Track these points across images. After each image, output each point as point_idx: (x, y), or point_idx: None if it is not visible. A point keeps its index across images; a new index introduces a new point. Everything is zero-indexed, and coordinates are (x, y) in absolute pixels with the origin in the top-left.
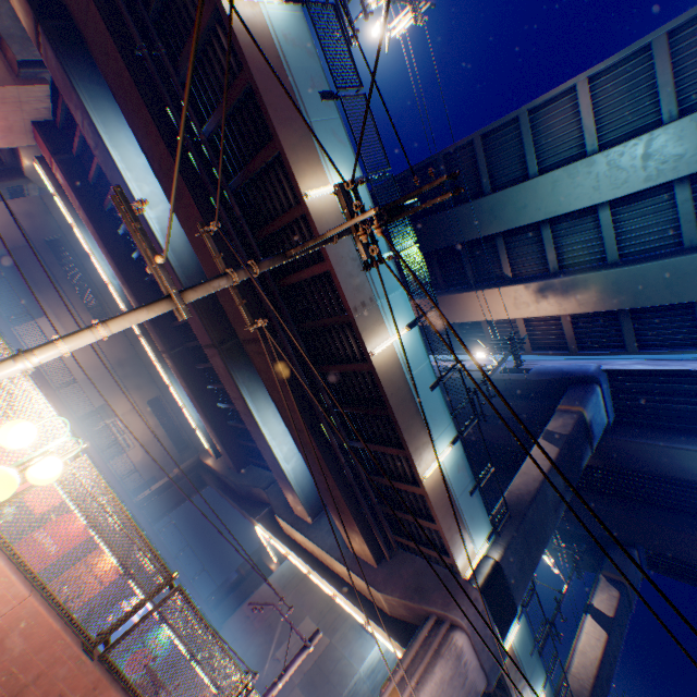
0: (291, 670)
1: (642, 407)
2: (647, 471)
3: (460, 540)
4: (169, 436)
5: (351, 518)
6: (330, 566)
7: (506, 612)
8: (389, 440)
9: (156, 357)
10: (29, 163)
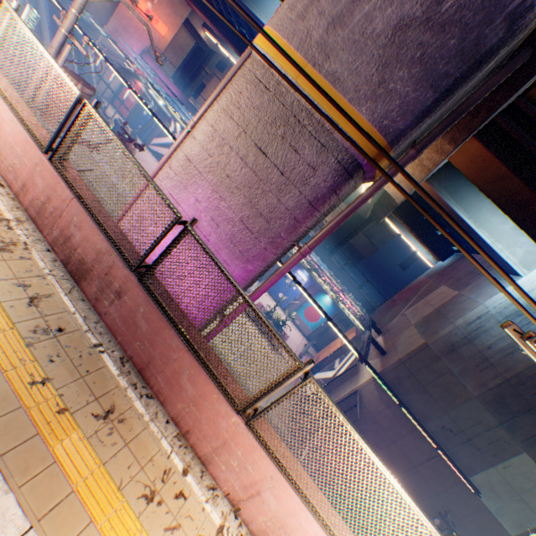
0: None
1: None
2: None
3: None
4: None
5: None
6: None
7: None
8: None
9: None
10: (203, 36)
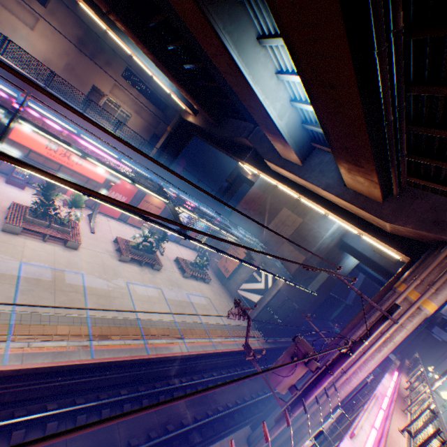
0: (374, 334)
1: None
2: None
3: None
4: (150, 103)
5: (370, 173)
6: (321, 196)
7: None
8: None
9: (105, 26)
10: None
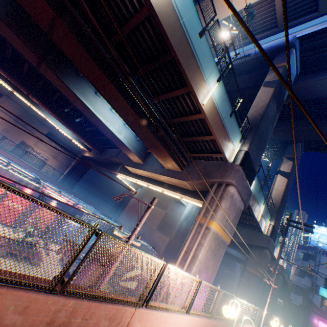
0: (143, 220)
1: (318, 59)
2: (315, 97)
3: (226, 144)
4: (65, 150)
5: (162, 150)
6: (158, 180)
7: (251, 175)
8: (176, 88)
9: (29, 103)
10: None
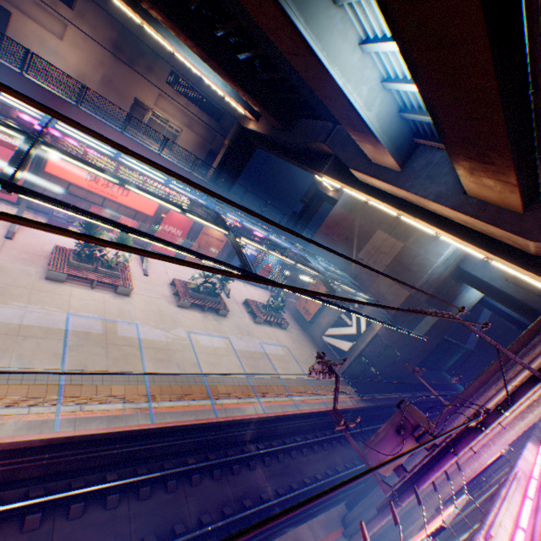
0: (518, 402)
1: None
2: None
3: None
4: (202, 112)
5: (504, 171)
6: (430, 211)
7: None
8: None
9: (139, 19)
10: None
